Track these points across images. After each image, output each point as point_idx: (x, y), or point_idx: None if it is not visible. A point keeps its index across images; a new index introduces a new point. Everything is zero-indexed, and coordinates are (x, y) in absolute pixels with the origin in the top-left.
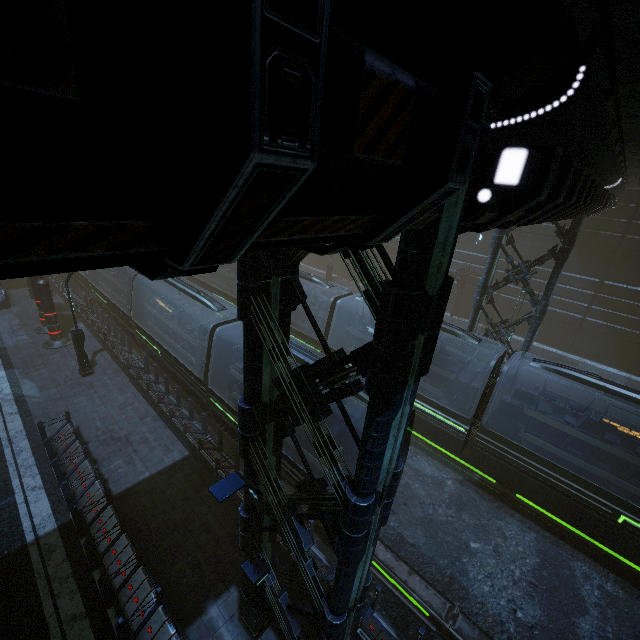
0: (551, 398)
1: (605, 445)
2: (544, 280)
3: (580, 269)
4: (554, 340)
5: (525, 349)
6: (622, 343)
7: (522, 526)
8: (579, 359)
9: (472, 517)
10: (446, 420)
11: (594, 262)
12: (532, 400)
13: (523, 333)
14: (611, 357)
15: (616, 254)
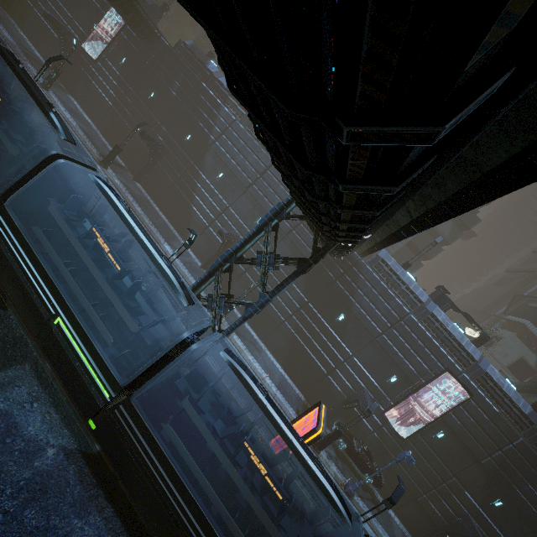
0: (219, 392)
1: (232, 468)
2: (279, 280)
3: (302, 286)
4: (258, 327)
5: (229, 331)
6: (294, 350)
7: (103, 527)
8: (265, 348)
9: (41, 514)
10: (96, 376)
11: (312, 287)
12: (202, 387)
13: (243, 310)
14: (283, 356)
15: (325, 289)
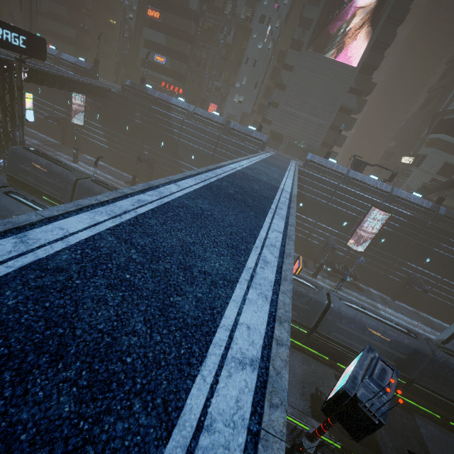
0: None
1: None
2: None
3: None
4: None
5: None
6: None
7: None
8: None
9: None
10: None
11: None
12: None
13: None
14: None
15: None
